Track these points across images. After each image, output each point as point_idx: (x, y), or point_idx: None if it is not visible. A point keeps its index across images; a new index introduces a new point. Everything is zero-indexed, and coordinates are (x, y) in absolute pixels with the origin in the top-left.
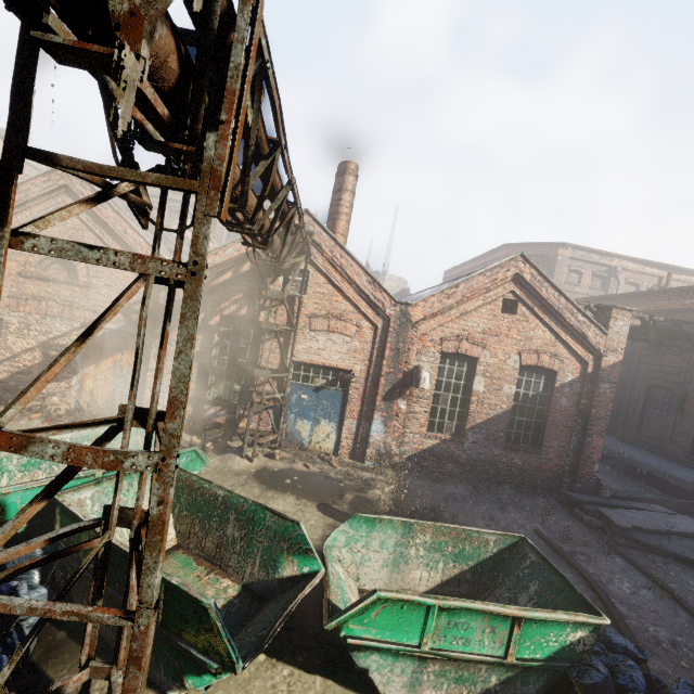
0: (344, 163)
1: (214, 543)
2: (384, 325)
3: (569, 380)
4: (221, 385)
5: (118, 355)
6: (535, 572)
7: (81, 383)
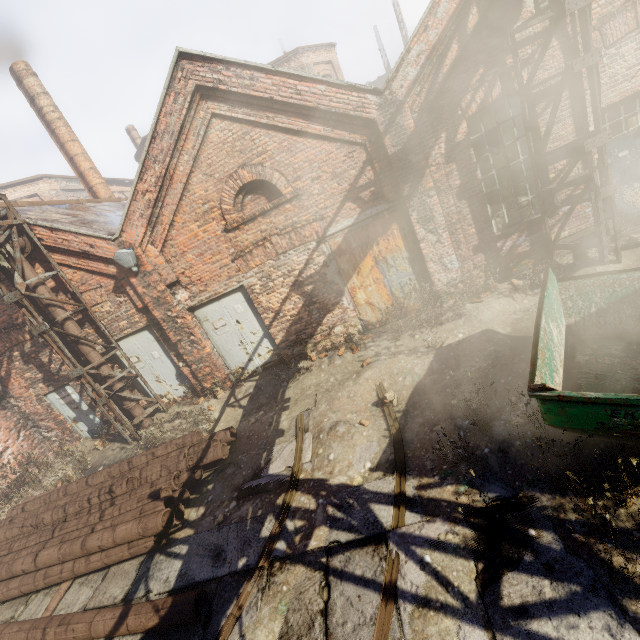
0: None
1: None
2: None
3: None
4: (502, 210)
5: (374, 248)
6: None
7: (352, 300)
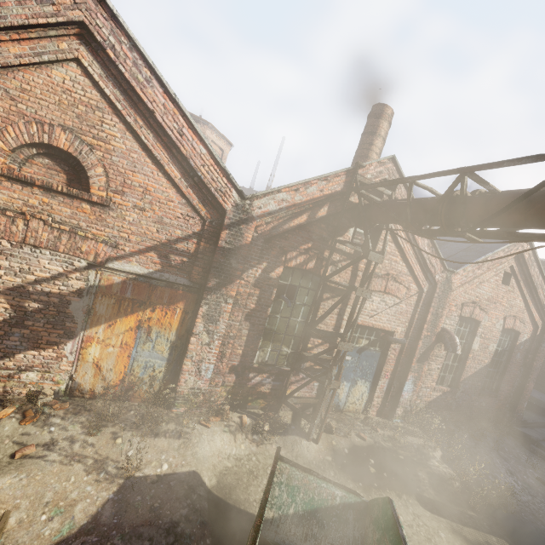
0: (381, 105)
1: None
2: (428, 290)
3: (525, 339)
4: (269, 348)
5: (146, 311)
6: None
7: (80, 350)
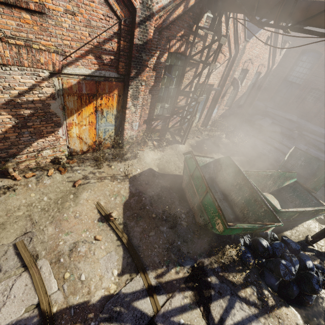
0: None
1: (261, 188)
2: (234, 55)
3: (262, 76)
4: (159, 106)
5: (98, 100)
6: (301, 155)
7: (67, 132)
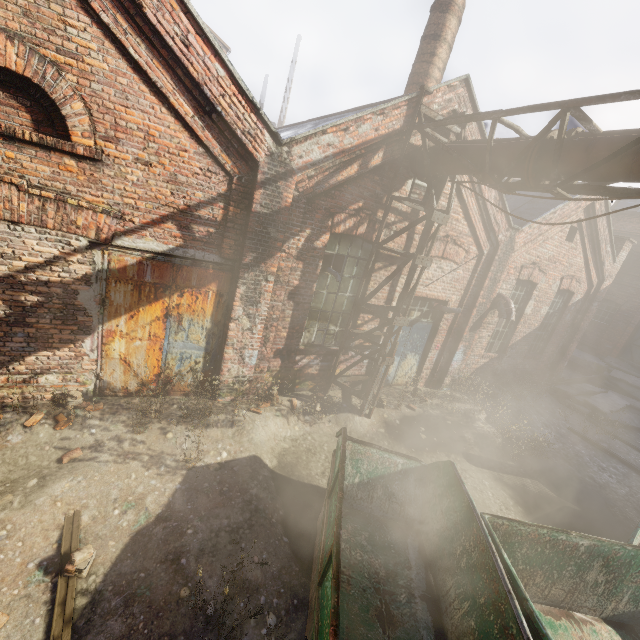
0: None
1: (564, 590)
2: (489, 252)
3: (577, 300)
4: (315, 328)
5: (173, 297)
6: None
7: (102, 347)
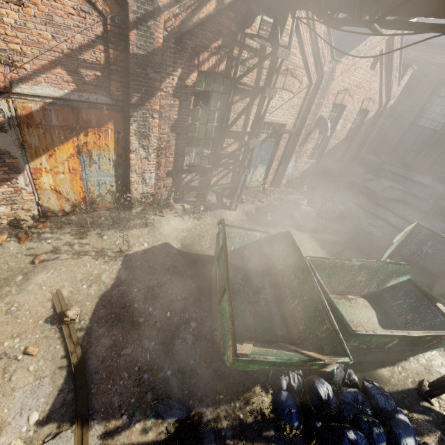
0: None
1: (344, 287)
2: (316, 82)
3: (370, 116)
4: (193, 152)
5: (80, 137)
6: (428, 237)
7: (33, 182)
